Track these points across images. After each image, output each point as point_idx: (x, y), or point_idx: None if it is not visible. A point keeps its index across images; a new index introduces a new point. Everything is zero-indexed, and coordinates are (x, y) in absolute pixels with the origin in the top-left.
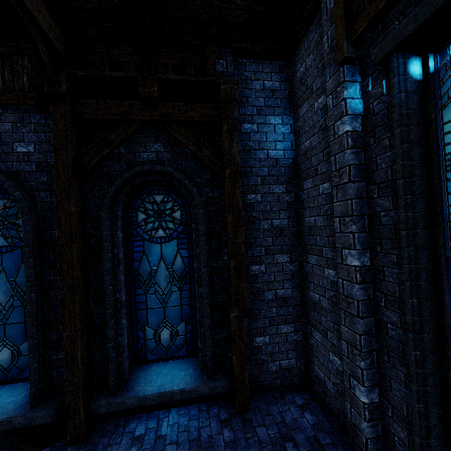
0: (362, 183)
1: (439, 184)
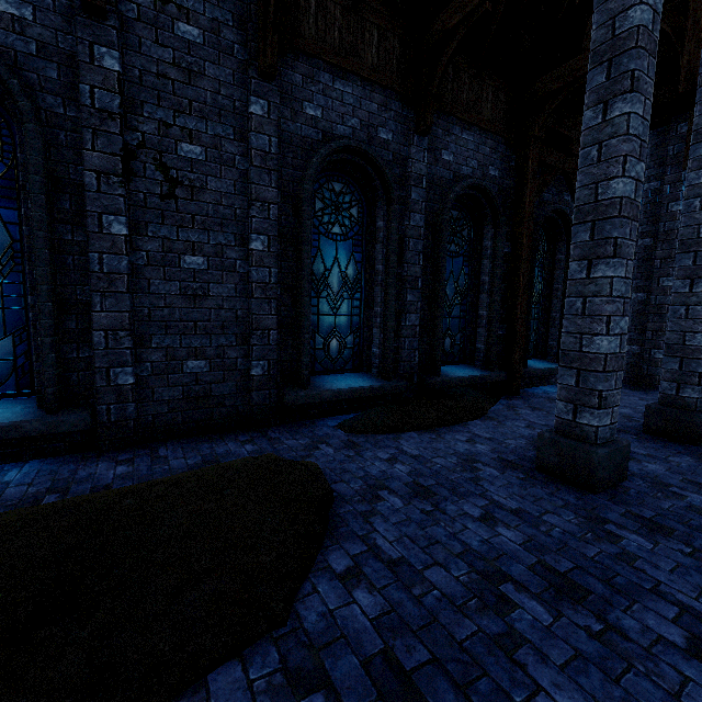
0: None
1: None
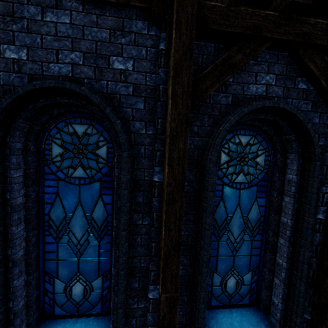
0: None
1: None
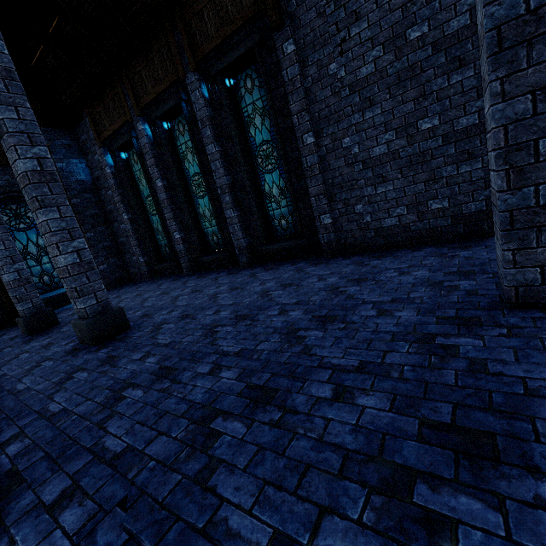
0: (121, 190)
1: (139, 189)
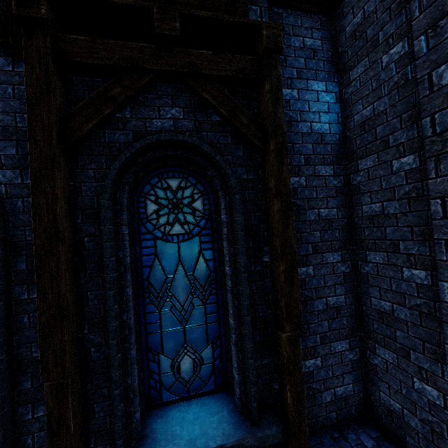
0: None
1: None
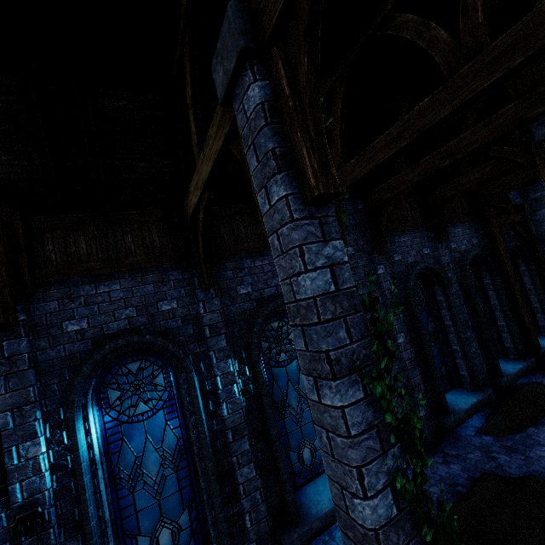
0: None
1: None
